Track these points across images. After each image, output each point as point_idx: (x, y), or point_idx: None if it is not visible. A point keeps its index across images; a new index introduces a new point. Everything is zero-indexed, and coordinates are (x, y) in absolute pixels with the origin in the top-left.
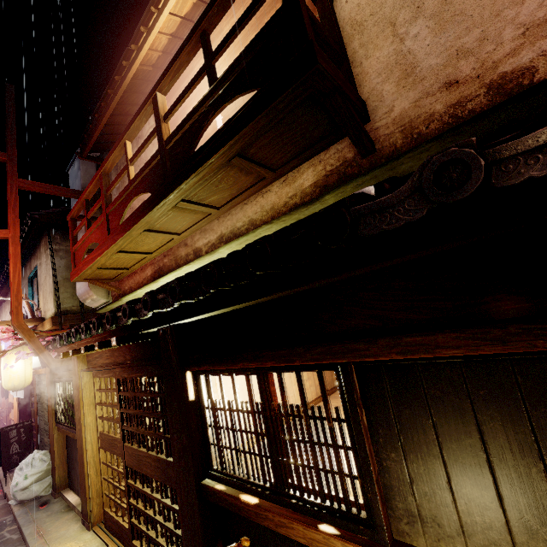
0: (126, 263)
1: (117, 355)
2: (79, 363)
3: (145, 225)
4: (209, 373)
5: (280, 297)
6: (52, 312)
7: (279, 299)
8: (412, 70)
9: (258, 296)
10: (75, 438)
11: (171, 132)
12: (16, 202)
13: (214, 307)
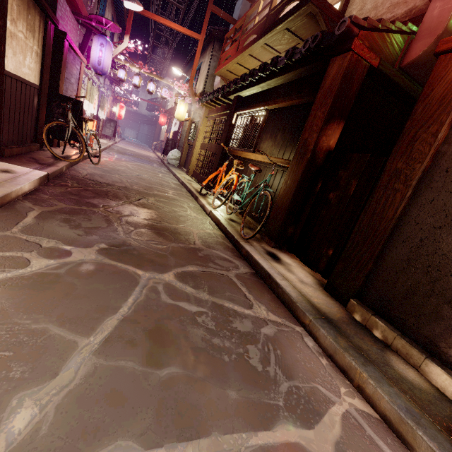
0: (238, 72)
1: (218, 111)
2: (204, 113)
3: (250, 52)
4: (241, 115)
5: (266, 89)
6: (201, 91)
7: (265, 90)
8: (363, 7)
9: (258, 84)
10: (193, 144)
11: (274, 6)
12: (208, 20)
13: (249, 87)
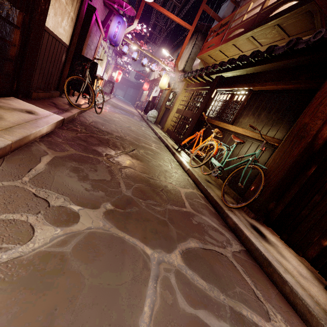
0: (217, 58)
1: (197, 85)
2: (184, 86)
3: (234, 42)
4: (220, 91)
5: (251, 73)
6: (181, 69)
7: (250, 73)
8: None
9: (246, 67)
10: (170, 108)
11: (266, 6)
12: (199, 15)
13: (235, 69)
